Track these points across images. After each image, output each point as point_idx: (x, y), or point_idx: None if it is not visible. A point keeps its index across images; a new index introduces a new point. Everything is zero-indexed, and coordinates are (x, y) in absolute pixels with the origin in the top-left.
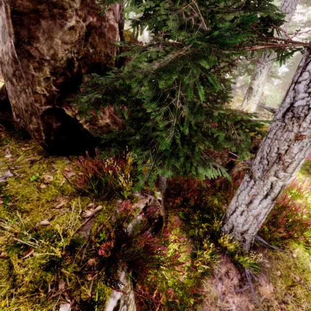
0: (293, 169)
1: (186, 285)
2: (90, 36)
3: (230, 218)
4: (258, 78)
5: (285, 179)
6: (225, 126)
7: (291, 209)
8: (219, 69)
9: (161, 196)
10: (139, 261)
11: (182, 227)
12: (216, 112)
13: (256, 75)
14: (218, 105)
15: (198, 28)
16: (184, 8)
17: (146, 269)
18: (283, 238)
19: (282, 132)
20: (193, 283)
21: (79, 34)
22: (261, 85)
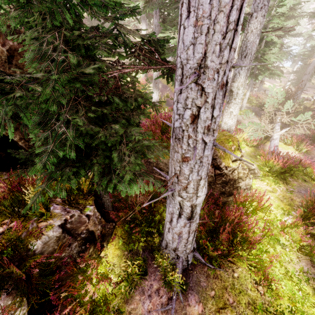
0: (195, 190)
1: (112, 300)
2: (13, 59)
3: (164, 234)
4: (237, 80)
5: (190, 199)
6: (118, 146)
7: (244, 224)
8: (111, 89)
9: (93, 210)
10: (32, 279)
11: (125, 240)
12: (97, 135)
13: (235, 77)
14: (113, 126)
15: (50, 58)
16: (50, 36)
17: (70, 283)
18: (223, 256)
19: (173, 152)
20: (121, 298)
21: (1, 58)
22: (241, 87)
